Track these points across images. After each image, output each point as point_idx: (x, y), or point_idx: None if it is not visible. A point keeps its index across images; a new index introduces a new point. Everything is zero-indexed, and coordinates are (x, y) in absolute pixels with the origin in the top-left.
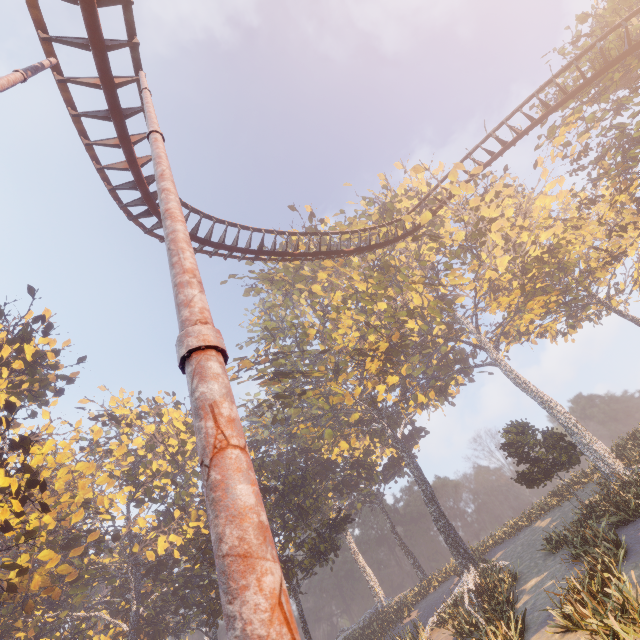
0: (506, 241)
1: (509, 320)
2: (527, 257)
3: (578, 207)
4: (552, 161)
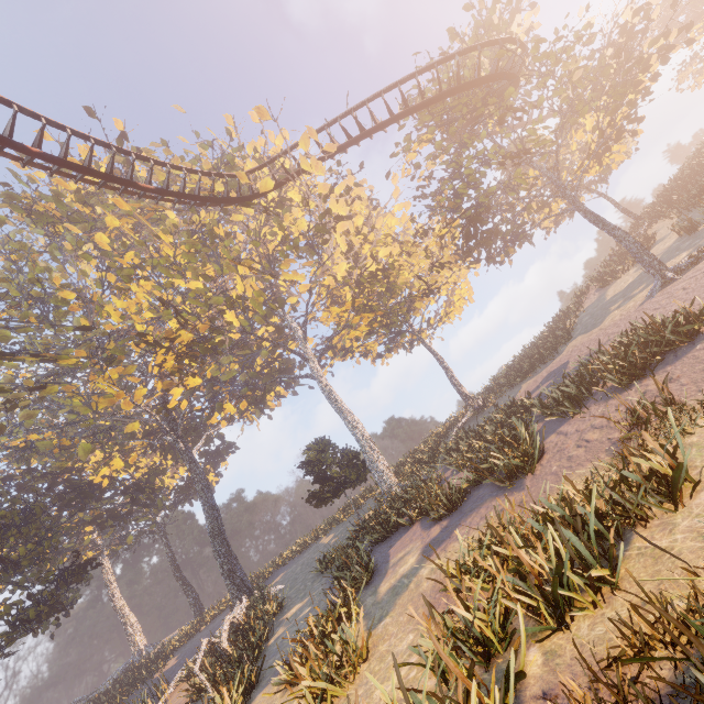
0: (351, 250)
1: (337, 333)
2: (364, 270)
3: (414, 234)
4: (402, 176)
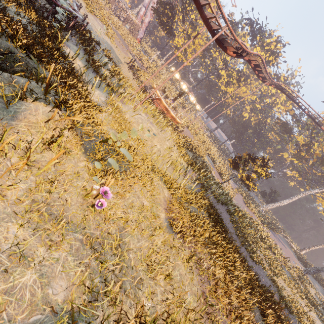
0: None
1: None
2: None
3: None
4: None
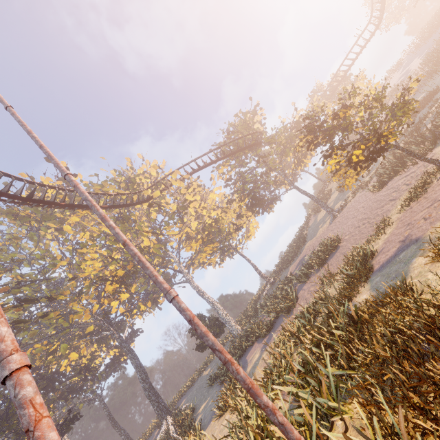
0: (196, 212)
1: (195, 256)
2: (205, 223)
3: (227, 203)
4: (218, 179)
